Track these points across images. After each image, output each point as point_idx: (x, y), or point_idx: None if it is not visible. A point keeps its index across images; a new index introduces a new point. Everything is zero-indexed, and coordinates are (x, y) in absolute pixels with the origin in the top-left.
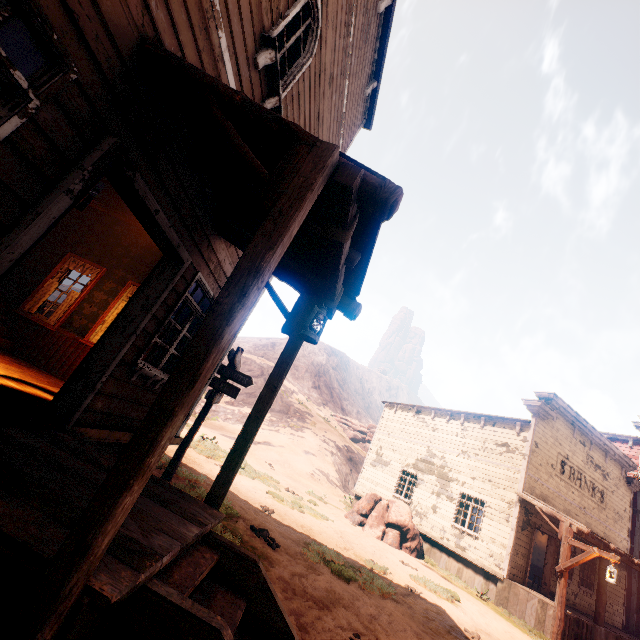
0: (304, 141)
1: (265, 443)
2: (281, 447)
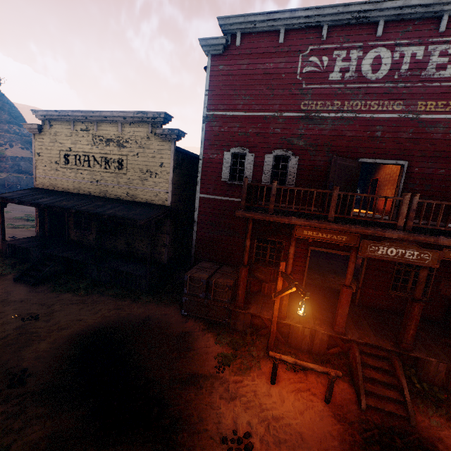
0: None
1: None
2: None
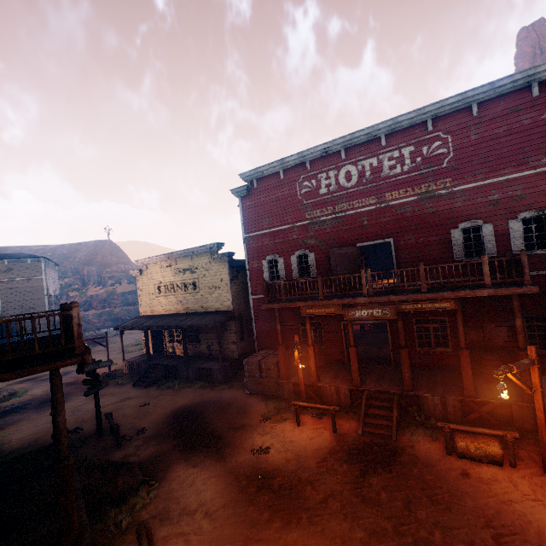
0: None
1: None
2: None
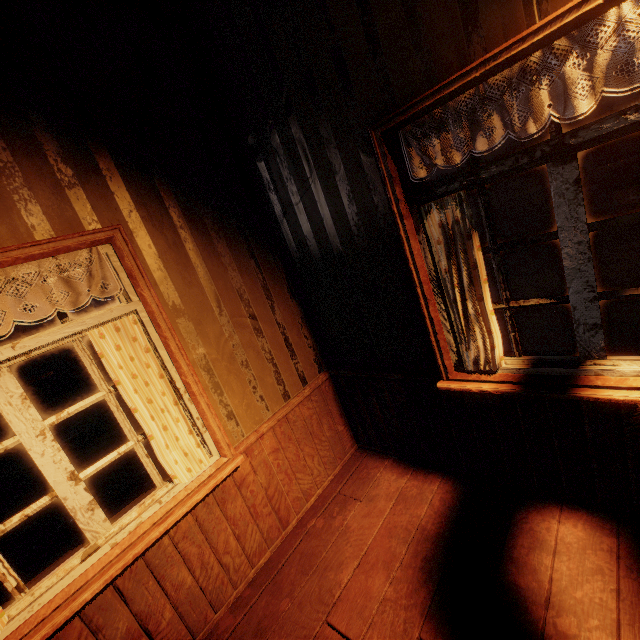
0: None
1: None
2: None
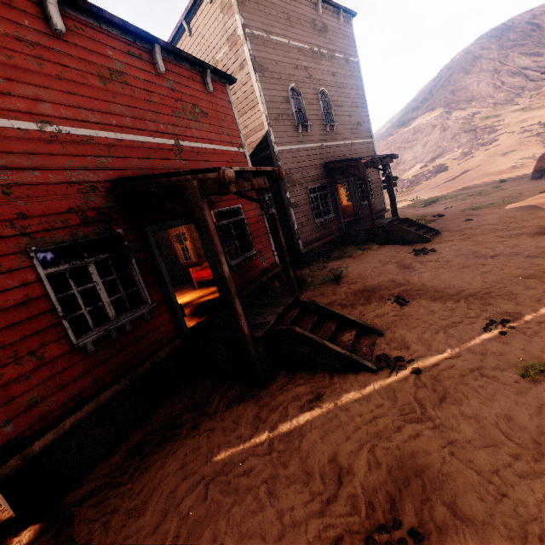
0: (358, 166)
1: (462, 173)
2: (477, 167)
